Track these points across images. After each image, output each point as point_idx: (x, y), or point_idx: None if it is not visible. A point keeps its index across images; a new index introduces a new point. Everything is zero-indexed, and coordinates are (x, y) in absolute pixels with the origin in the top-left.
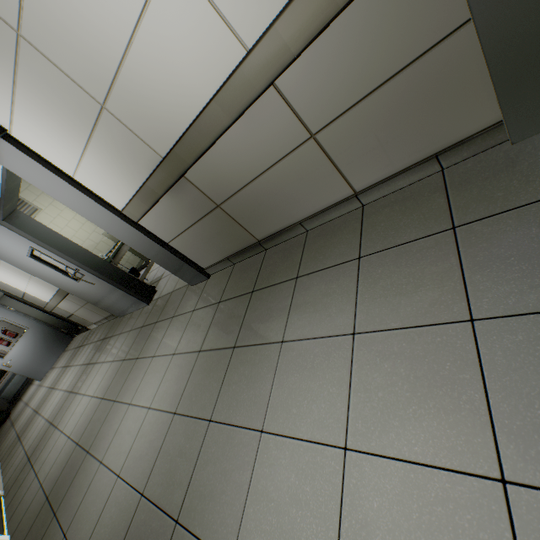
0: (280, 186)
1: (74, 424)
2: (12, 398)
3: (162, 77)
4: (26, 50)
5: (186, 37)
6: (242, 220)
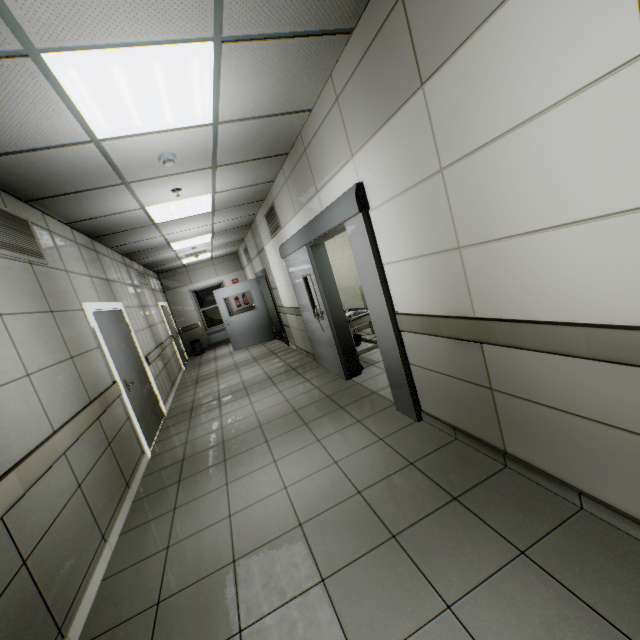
0: (588, 443)
1: (231, 421)
2: (212, 343)
3: (542, 270)
4: (436, 181)
5: (606, 266)
6: (505, 421)
